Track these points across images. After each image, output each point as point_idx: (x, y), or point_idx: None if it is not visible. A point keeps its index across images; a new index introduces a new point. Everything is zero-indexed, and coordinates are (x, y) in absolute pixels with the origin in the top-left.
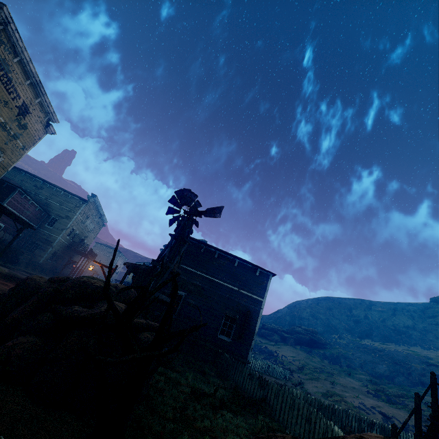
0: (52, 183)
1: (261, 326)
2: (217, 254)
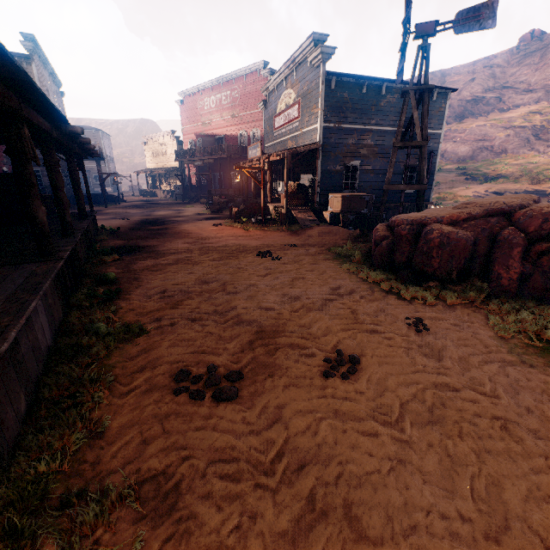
0: None
1: None
2: (384, 89)
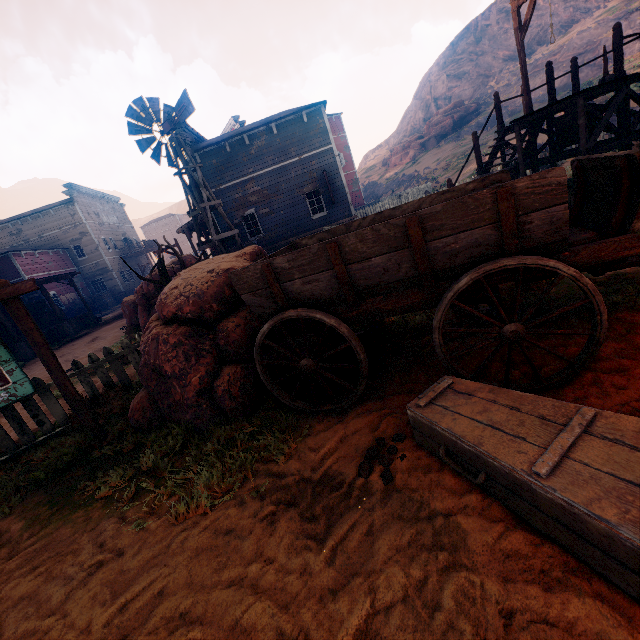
0: (17, 216)
1: (390, 155)
2: (246, 140)
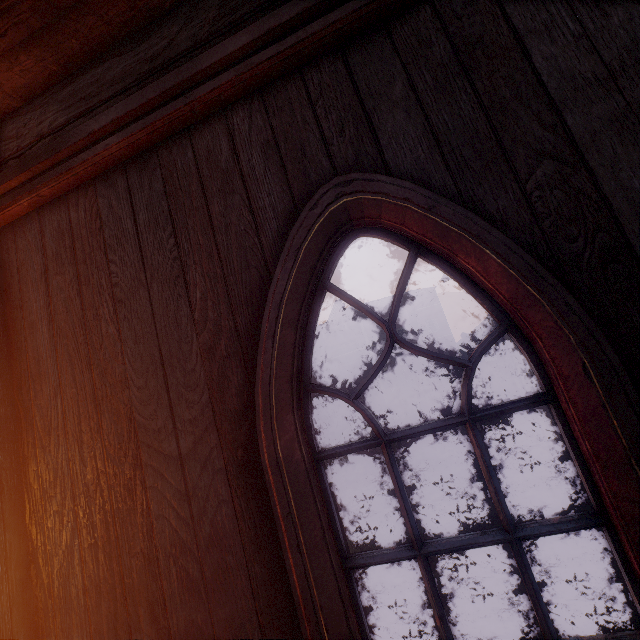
0: None
1: None
2: None
